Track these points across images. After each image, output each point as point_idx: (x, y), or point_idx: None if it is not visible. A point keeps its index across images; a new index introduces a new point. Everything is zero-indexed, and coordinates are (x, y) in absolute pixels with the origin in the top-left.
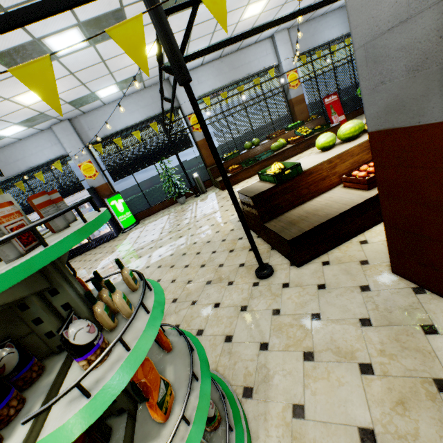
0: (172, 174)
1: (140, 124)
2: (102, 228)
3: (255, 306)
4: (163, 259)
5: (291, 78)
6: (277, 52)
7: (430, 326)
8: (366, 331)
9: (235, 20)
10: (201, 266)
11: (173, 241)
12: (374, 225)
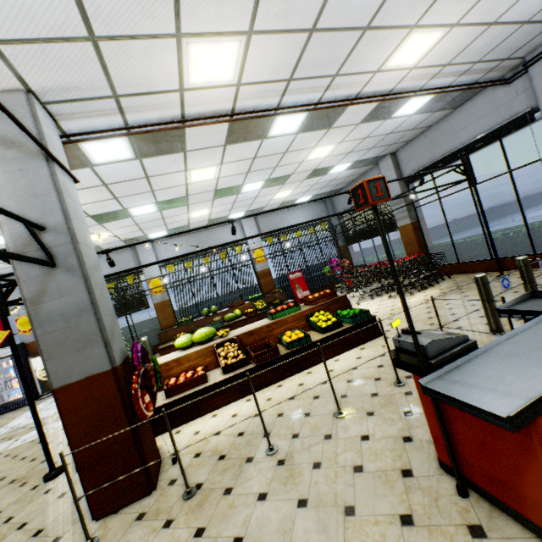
0: None
1: None
2: (13, 392)
3: (5, 512)
4: (20, 446)
5: (257, 254)
6: (245, 233)
7: (60, 537)
8: (27, 541)
9: (184, 218)
10: (32, 459)
11: (54, 422)
12: (163, 433)
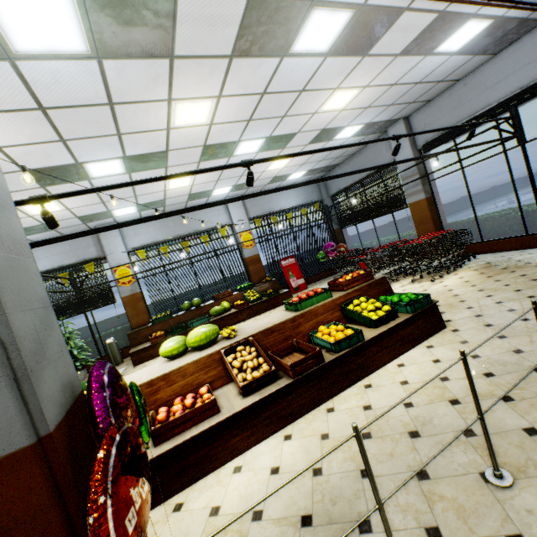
0: (70, 340)
1: (48, 272)
2: None
3: None
4: None
5: (244, 238)
6: (230, 213)
7: None
8: None
9: (160, 189)
10: None
11: None
12: (152, 508)
